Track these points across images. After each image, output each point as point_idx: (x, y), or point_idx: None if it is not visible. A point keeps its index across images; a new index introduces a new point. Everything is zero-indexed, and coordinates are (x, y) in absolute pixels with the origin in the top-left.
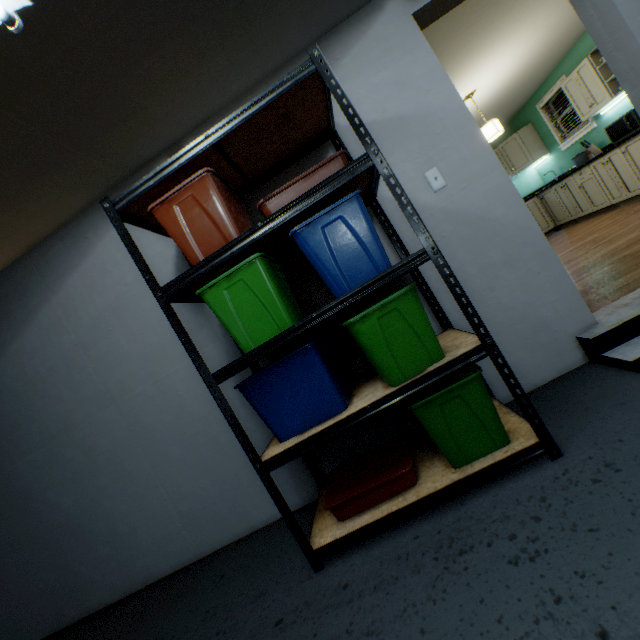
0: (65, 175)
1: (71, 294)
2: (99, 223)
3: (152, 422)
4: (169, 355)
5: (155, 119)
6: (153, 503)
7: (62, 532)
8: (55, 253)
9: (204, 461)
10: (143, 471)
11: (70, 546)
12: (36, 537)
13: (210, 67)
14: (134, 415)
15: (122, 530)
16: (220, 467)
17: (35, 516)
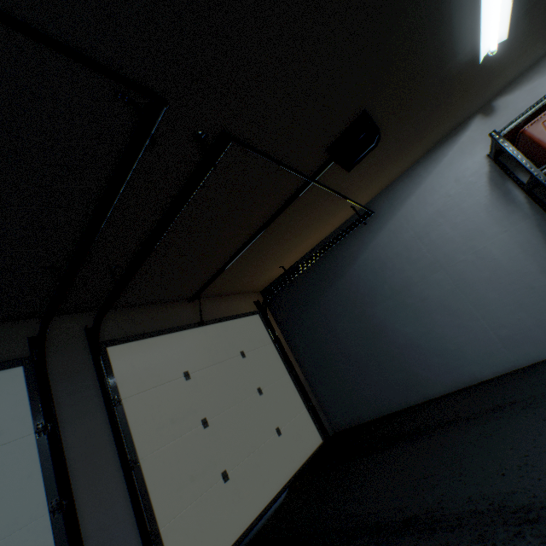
0: (429, 137)
1: (409, 209)
2: (427, 165)
3: (472, 278)
4: (484, 234)
5: (488, 90)
6: (474, 330)
7: (405, 348)
8: (397, 189)
9: (518, 301)
10: (465, 310)
11: (410, 357)
12: (387, 351)
13: (538, 44)
14: (457, 275)
15: (449, 348)
16: (534, 304)
17: (386, 339)
